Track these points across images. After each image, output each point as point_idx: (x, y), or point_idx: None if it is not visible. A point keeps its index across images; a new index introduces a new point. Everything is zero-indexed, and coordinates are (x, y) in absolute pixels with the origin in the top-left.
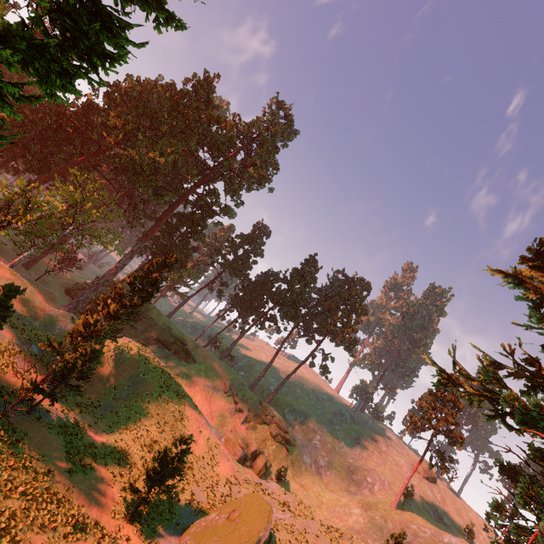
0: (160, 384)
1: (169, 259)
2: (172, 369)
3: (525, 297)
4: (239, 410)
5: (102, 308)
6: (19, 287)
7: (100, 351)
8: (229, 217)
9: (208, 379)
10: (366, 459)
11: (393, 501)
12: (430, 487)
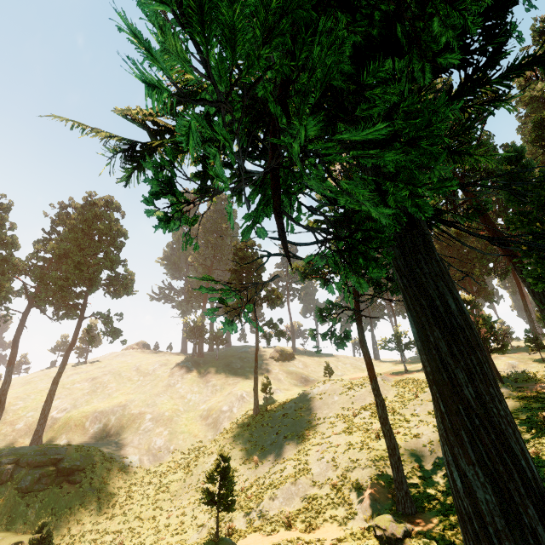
0: None
1: None
2: None
3: None
4: None
5: None
6: None
7: None
8: None
9: None
10: (221, 390)
11: (253, 406)
12: (291, 364)
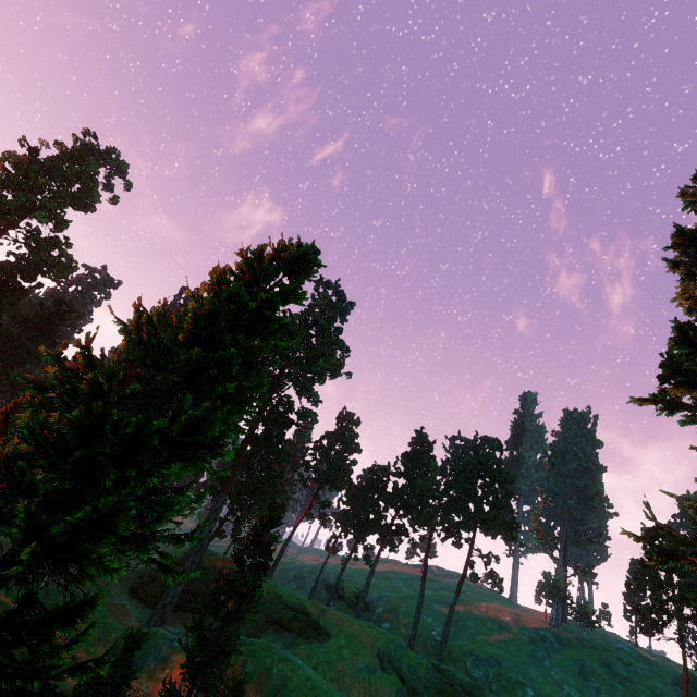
0: (307, 696)
1: (275, 511)
2: (306, 661)
3: (689, 419)
4: (412, 691)
5: (213, 611)
6: (140, 631)
7: (245, 681)
8: (312, 422)
9: (356, 657)
10: None
11: None
12: None
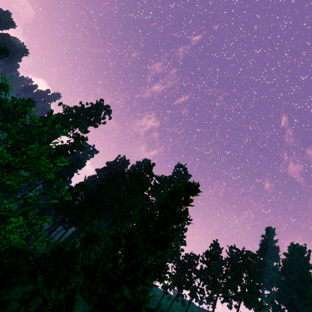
0: None
1: None
2: None
3: None
4: None
5: None
6: None
7: None
8: None
9: None
10: None
11: None
12: None
